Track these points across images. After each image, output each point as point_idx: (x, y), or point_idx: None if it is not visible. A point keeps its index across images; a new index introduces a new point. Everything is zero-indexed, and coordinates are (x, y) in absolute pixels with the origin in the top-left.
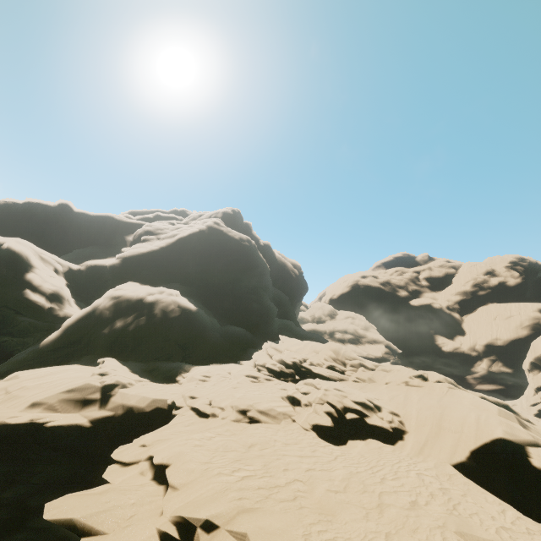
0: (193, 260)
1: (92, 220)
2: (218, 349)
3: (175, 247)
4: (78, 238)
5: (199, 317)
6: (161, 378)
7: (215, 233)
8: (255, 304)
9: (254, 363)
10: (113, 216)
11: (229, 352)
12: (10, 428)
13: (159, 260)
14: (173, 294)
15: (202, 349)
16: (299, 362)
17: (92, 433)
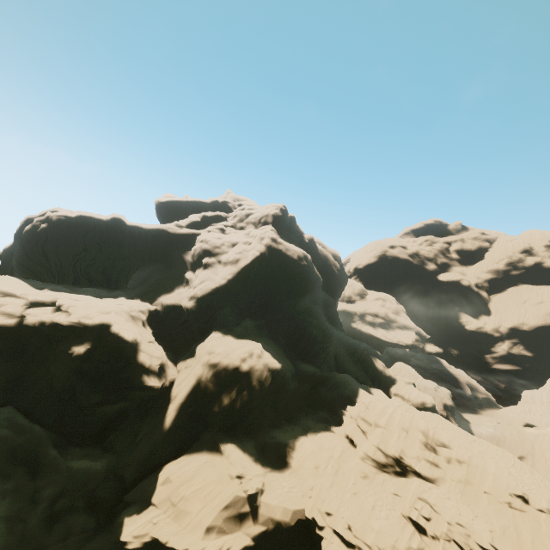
0: (257, 288)
1: (146, 233)
2: (297, 395)
3: (240, 276)
4: (133, 252)
5: (283, 373)
6: (275, 460)
7: (275, 255)
8: (317, 332)
9: (345, 434)
10: (166, 229)
11: (305, 395)
12: None
13: (227, 294)
14: (260, 354)
15: (286, 401)
16: (397, 451)
17: (256, 549)
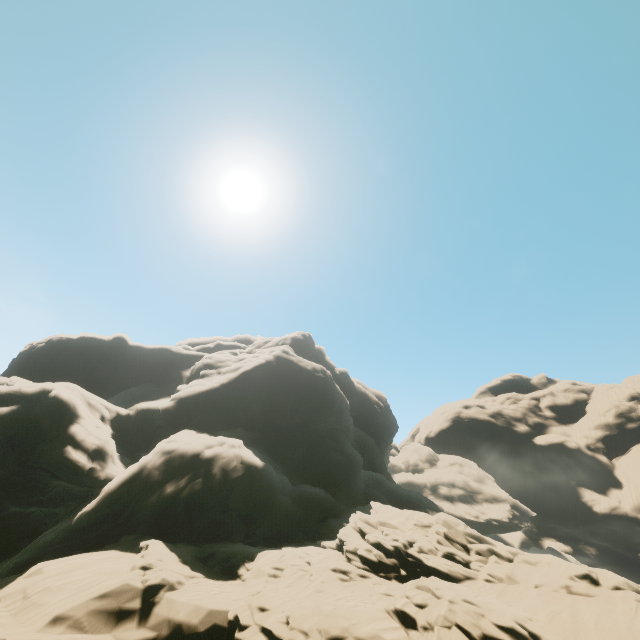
0: (259, 398)
1: (147, 353)
2: (290, 520)
3: (238, 382)
4: (129, 375)
5: (266, 475)
6: (218, 570)
7: (284, 364)
8: (335, 453)
9: (339, 546)
10: (170, 348)
11: (304, 524)
12: None
13: (219, 400)
14: (236, 445)
15: (270, 521)
16: (403, 546)
17: None
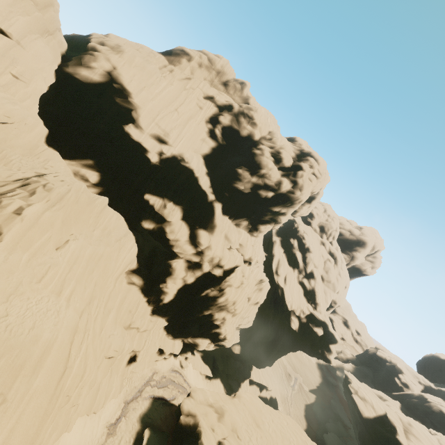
0: None
1: None
2: None
3: None
4: None
5: None
6: (407, 416)
7: None
8: None
9: None
10: None
11: None
12: None
13: None
14: (443, 406)
15: None
16: (440, 435)
17: None
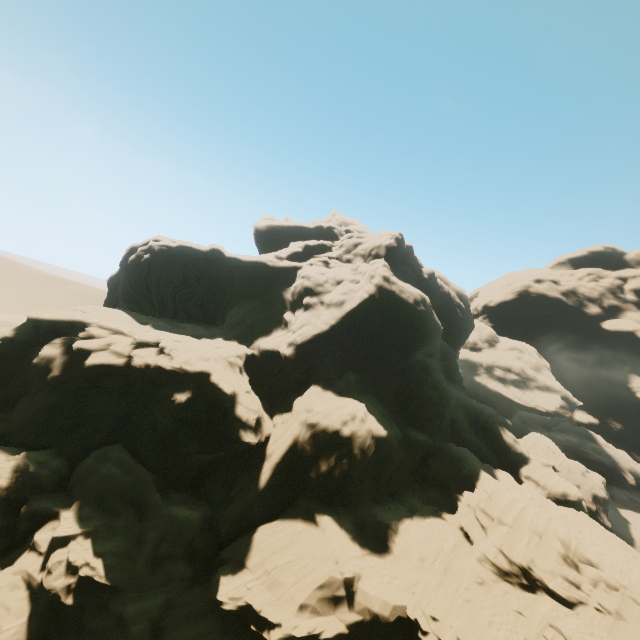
0: (363, 336)
1: (244, 266)
2: (402, 467)
3: (344, 322)
4: (230, 286)
5: (388, 441)
6: (374, 542)
7: (387, 297)
8: (432, 394)
9: (460, 525)
10: (266, 262)
11: (412, 467)
12: (296, 639)
13: (329, 342)
14: (364, 418)
15: (390, 473)
16: (525, 559)
17: (350, 637)
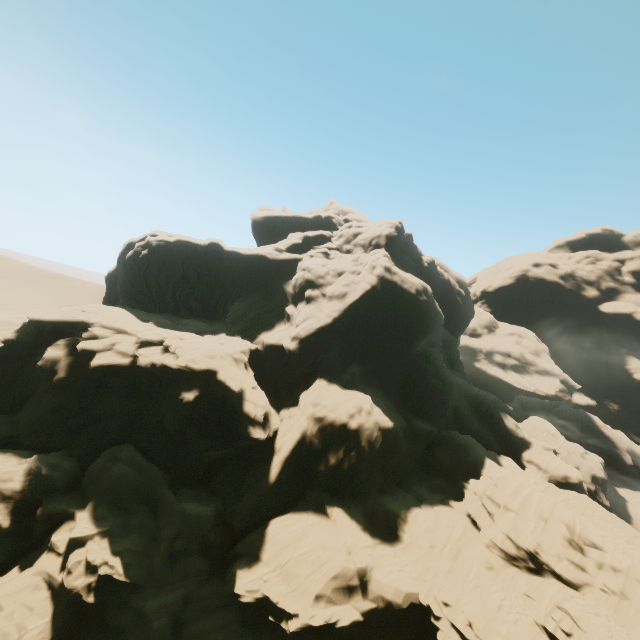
0: (366, 328)
1: (244, 259)
2: (409, 456)
3: (347, 314)
4: (230, 280)
5: (395, 432)
6: (384, 531)
7: (389, 288)
8: (436, 383)
9: (467, 512)
10: (266, 255)
11: (418, 456)
12: (313, 628)
13: (332, 334)
14: (370, 410)
15: (397, 463)
16: (532, 544)
17: (365, 624)
